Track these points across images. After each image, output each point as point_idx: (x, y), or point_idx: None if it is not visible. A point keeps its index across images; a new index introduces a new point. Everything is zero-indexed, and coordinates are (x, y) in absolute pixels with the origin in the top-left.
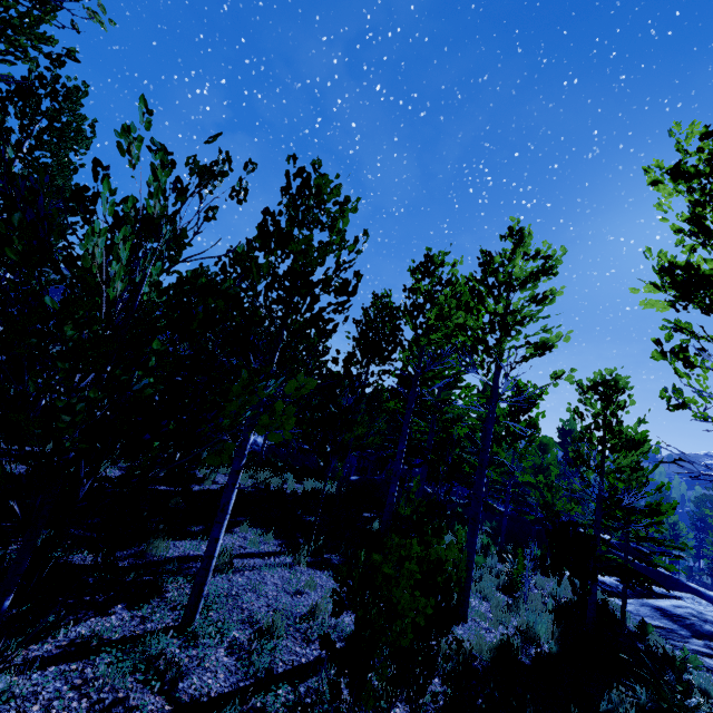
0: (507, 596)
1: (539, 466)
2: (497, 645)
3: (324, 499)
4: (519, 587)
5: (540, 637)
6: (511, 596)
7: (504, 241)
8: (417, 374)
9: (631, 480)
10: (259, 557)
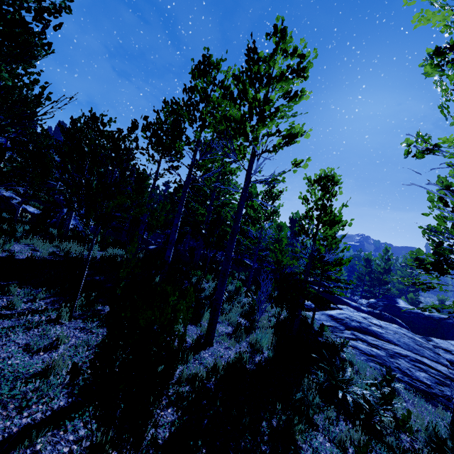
0: (245, 322)
1: (277, 239)
2: (230, 363)
3: (118, 262)
4: (255, 313)
5: (263, 347)
6: (249, 319)
7: (269, 39)
8: (192, 164)
9: (332, 244)
10: (13, 317)
